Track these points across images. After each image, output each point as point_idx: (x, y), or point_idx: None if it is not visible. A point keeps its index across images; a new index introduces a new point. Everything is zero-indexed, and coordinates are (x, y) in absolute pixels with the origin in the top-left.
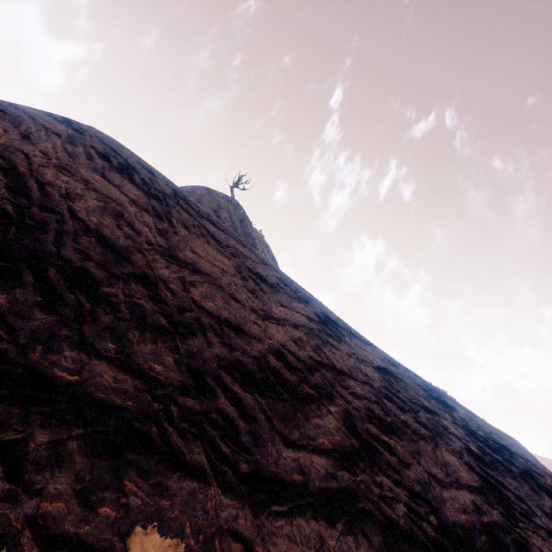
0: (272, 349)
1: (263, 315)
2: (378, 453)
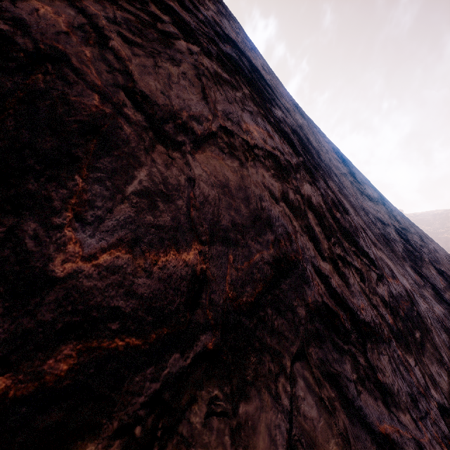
0: (394, 230)
1: (371, 199)
2: (448, 279)
